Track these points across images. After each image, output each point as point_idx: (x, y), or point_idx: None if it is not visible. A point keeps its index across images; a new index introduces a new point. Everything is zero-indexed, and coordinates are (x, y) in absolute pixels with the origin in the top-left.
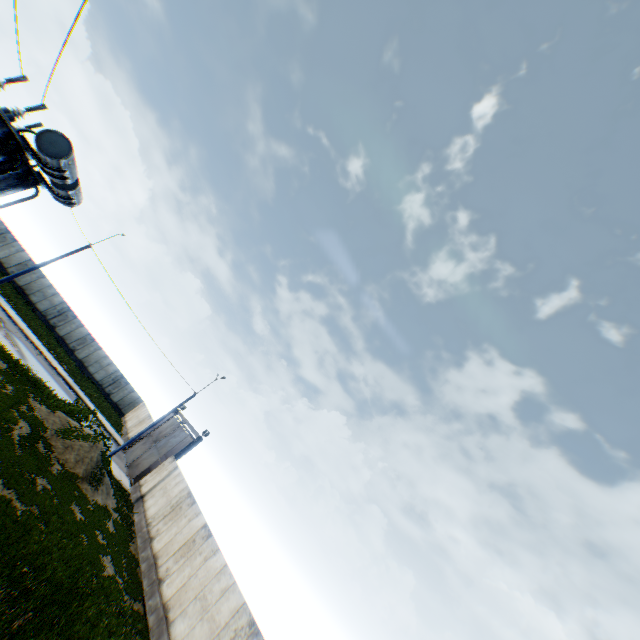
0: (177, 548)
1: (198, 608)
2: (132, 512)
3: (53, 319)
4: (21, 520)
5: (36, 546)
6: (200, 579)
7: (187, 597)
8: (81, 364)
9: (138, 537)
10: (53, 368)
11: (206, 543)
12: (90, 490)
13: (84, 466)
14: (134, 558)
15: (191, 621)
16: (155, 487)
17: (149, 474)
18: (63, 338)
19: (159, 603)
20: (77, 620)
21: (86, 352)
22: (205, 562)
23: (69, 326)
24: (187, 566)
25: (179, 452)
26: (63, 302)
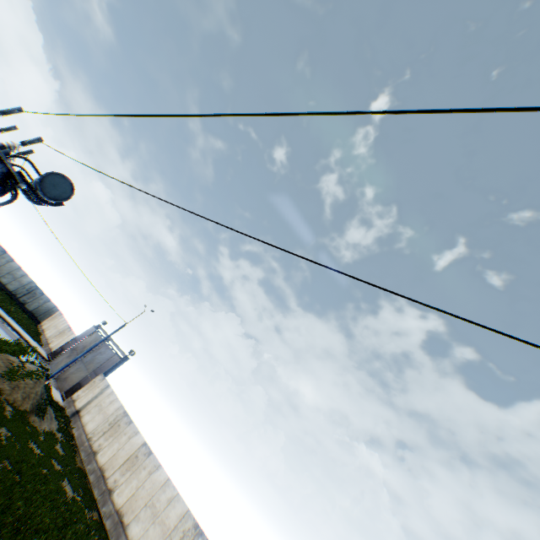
0: (122, 463)
1: (149, 514)
2: (71, 427)
3: None
4: (2, 480)
5: (22, 502)
6: (147, 490)
7: (138, 505)
8: None
9: (81, 451)
10: None
11: (148, 459)
12: (38, 421)
13: (31, 401)
14: (83, 472)
15: (145, 525)
16: (90, 404)
17: (81, 390)
18: None
19: (113, 510)
20: None
21: None
22: (150, 476)
23: None
24: (134, 479)
25: (108, 369)
26: None
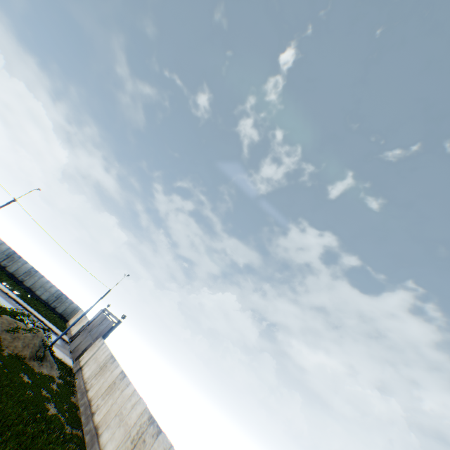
0: (104, 391)
1: (117, 421)
2: (74, 379)
3: (3, 262)
4: None
5: None
6: (118, 404)
7: (110, 417)
8: (30, 290)
9: (78, 393)
10: (5, 293)
11: (122, 381)
12: (36, 365)
13: (30, 349)
14: (75, 405)
15: (113, 430)
16: (89, 359)
17: (85, 352)
18: (13, 274)
19: (92, 426)
20: (22, 435)
21: (32, 281)
22: (122, 393)
23: (16, 265)
24: (110, 399)
25: (106, 333)
26: (9, 248)
